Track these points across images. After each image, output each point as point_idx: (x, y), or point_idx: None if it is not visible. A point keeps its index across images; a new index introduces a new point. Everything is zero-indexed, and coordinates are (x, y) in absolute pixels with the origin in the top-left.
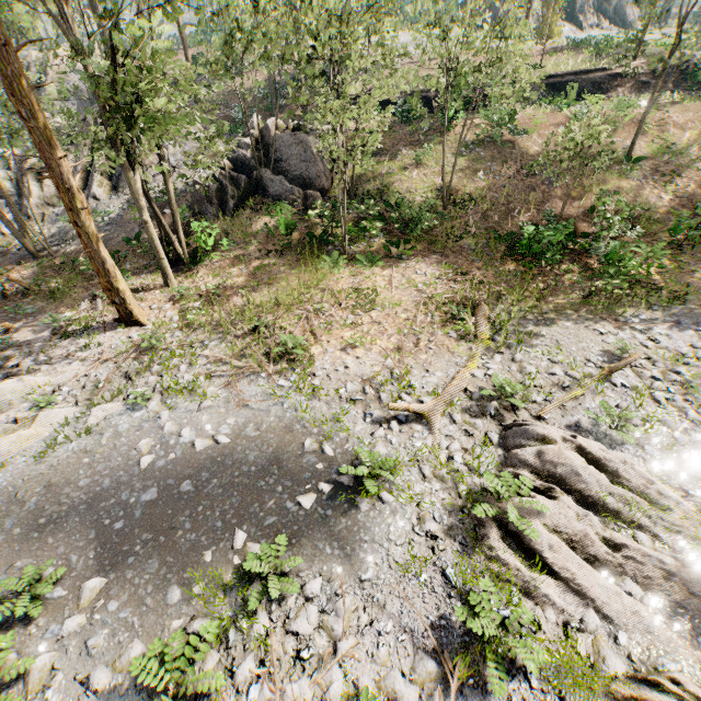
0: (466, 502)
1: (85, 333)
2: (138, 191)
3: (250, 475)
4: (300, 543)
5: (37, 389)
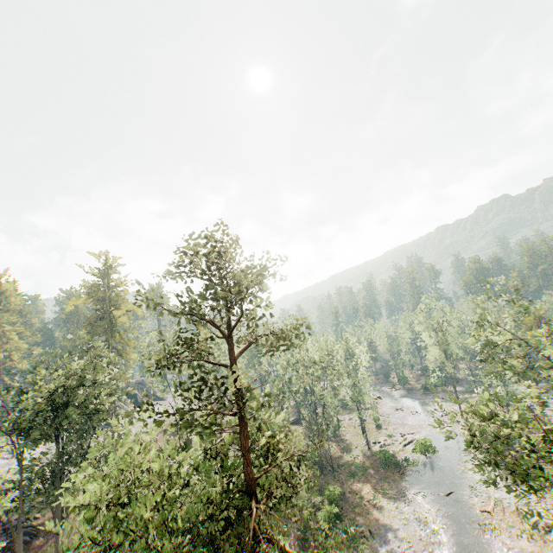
0: None
1: None
2: None
3: None
4: None
5: None
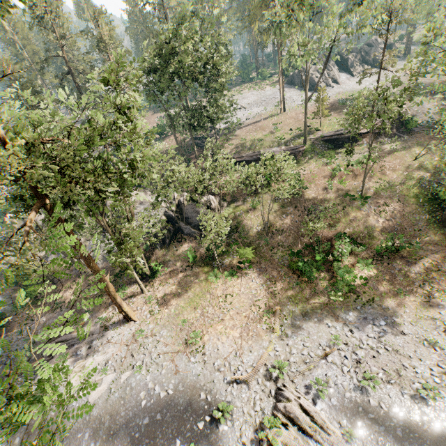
0: (258, 427)
1: (113, 327)
2: (129, 264)
3: (181, 411)
4: (198, 445)
5: (99, 362)
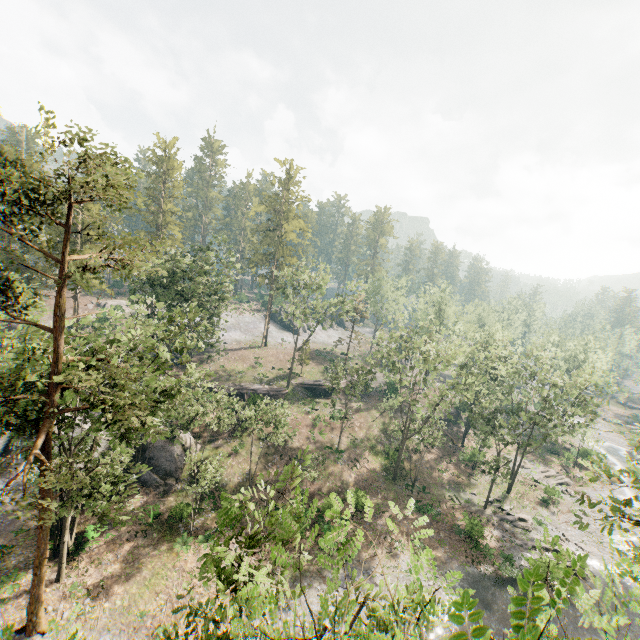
0: None
1: None
2: (68, 524)
3: None
4: None
5: None
